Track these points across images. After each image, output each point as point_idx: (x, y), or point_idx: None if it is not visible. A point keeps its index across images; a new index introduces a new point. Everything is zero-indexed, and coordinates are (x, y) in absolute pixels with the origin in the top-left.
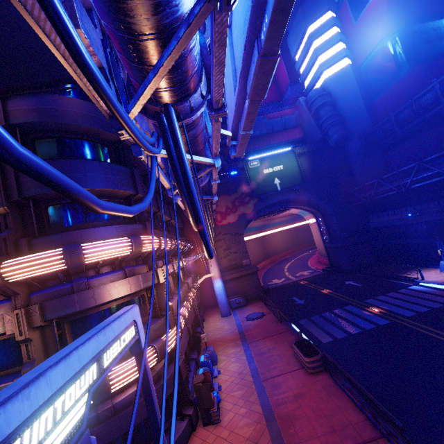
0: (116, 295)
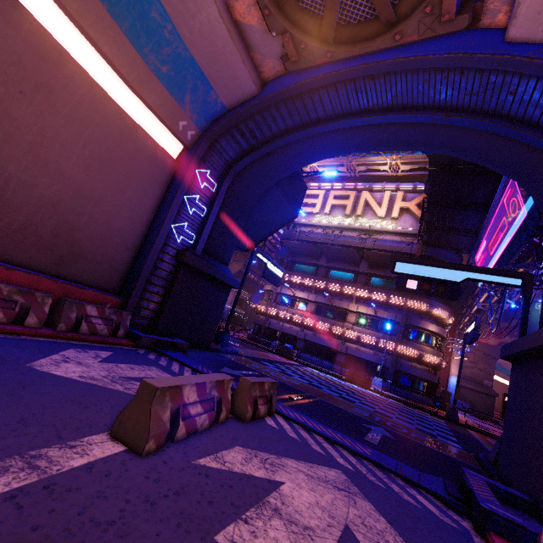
0: (434, 330)
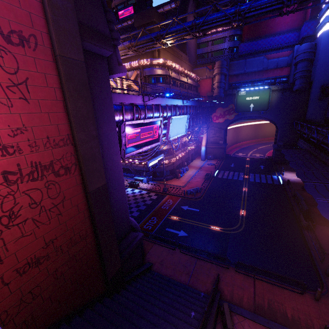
0: (163, 148)
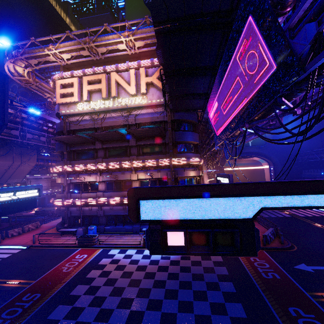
0: (194, 175)
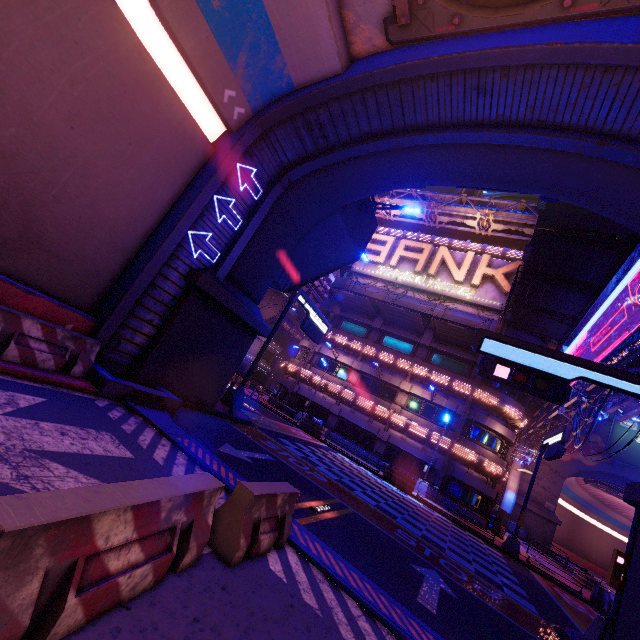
0: (501, 432)
